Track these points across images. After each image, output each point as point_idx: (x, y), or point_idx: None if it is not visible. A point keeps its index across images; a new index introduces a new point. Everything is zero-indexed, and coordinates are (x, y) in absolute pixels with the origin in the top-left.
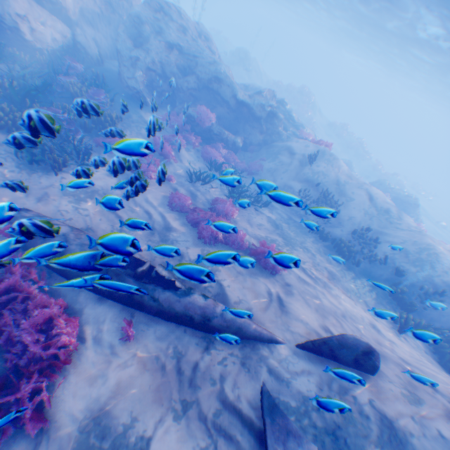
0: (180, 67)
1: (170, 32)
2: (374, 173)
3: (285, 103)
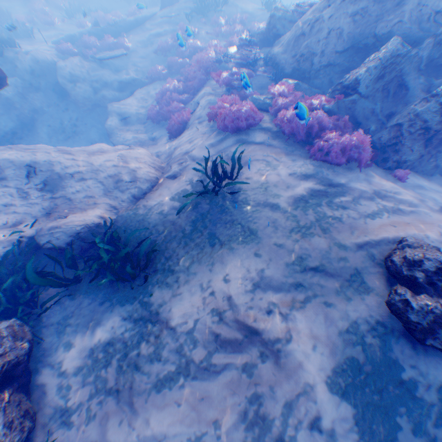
0: None
1: None
2: None
3: None
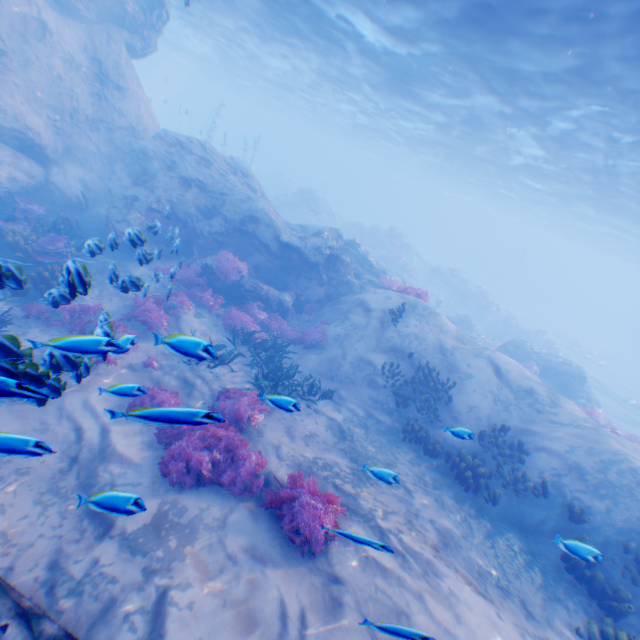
0: (200, 205)
1: (188, 167)
2: (509, 330)
3: (358, 243)
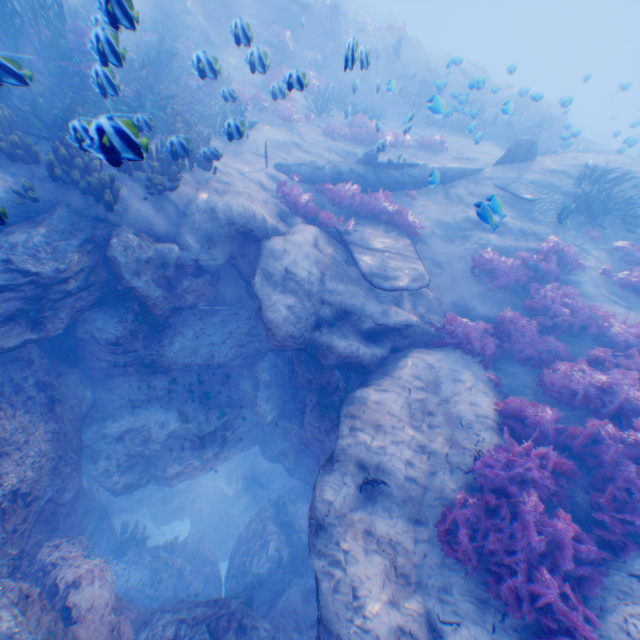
0: None
1: None
2: None
3: None
